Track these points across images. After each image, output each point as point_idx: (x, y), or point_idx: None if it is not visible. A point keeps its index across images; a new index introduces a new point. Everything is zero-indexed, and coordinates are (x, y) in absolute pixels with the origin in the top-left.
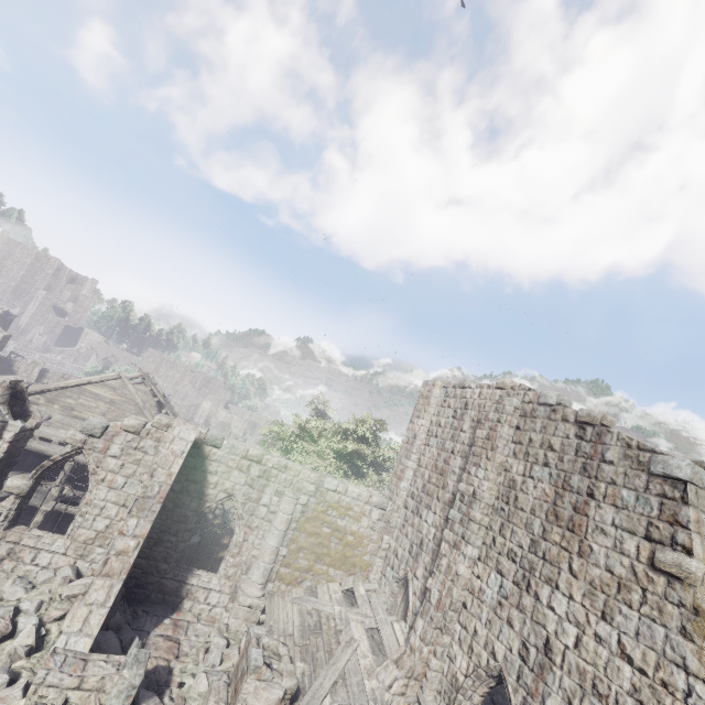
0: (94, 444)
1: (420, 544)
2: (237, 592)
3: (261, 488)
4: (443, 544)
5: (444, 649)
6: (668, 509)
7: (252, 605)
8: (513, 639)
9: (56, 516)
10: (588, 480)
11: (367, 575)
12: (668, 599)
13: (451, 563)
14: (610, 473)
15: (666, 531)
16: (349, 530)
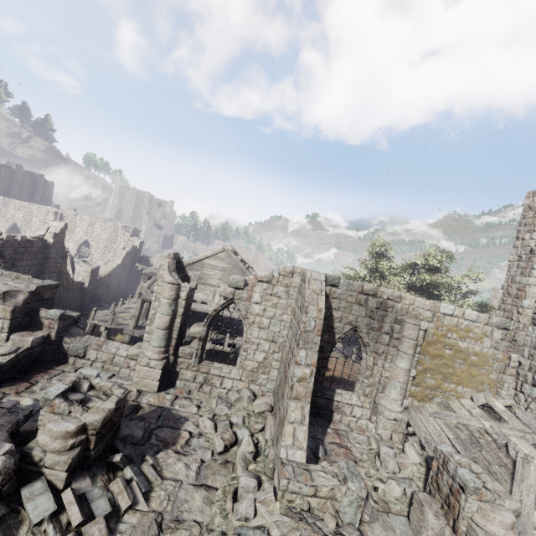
0: (240, 295)
1: None
2: (377, 407)
3: (380, 318)
4: None
5: None
6: None
7: (397, 418)
8: None
9: (209, 353)
10: None
11: (496, 392)
12: None
13: None
14: None
15: None
16: (472, 351)
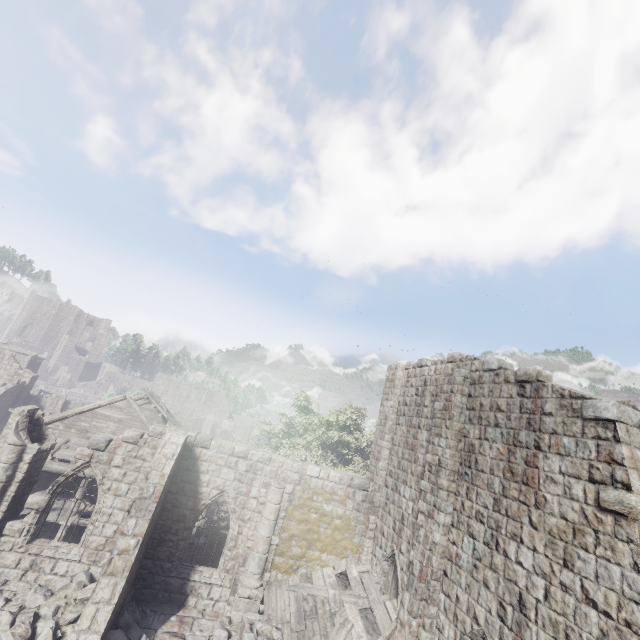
0: (99, 457)
1: (401, 519)
2: (236, 584)
3: (249, 482)
4: (419, 516)
5: (432, 620)
6: (603, 449)
7: (251, 596)
8: (491, 600)
9: (77, 530)
10: (534, 434)
11: (359, 557)
12: (617, 537)
13: (427, 533)
14: (551, 423)
15: (606, 471)
16: (336, 514)
